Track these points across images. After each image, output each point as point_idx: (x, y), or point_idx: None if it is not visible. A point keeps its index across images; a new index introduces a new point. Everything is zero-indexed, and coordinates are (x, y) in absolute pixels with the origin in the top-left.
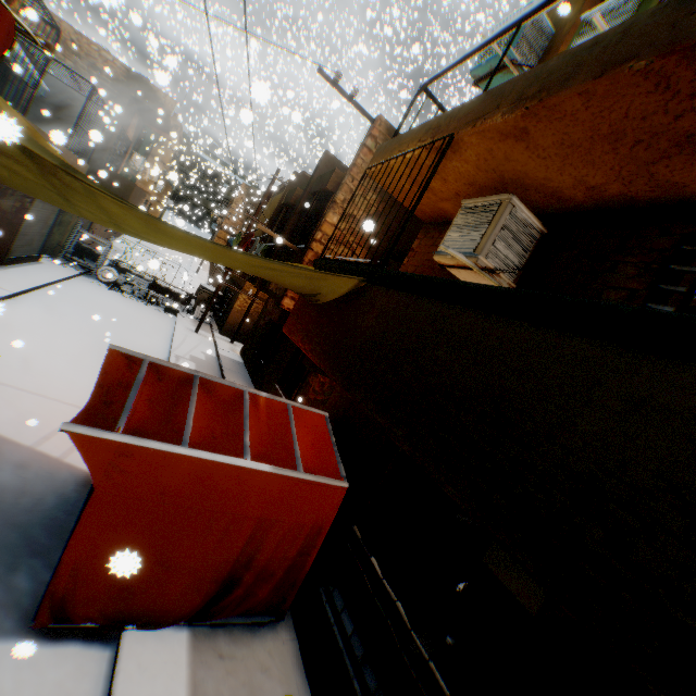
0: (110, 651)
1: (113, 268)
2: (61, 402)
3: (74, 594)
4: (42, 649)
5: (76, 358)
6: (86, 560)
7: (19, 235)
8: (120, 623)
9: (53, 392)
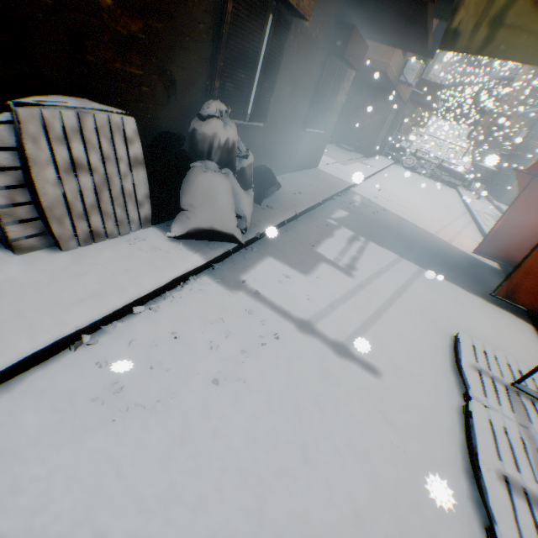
0: (530, 326)
1: (413, 156)
2: (430, 220)
3: (519, 285)
4: (495, 308)
5: (421, 202)
6: (533, 267)
7: (377, 137)
8: (537, 314)
9: (423, 214)
